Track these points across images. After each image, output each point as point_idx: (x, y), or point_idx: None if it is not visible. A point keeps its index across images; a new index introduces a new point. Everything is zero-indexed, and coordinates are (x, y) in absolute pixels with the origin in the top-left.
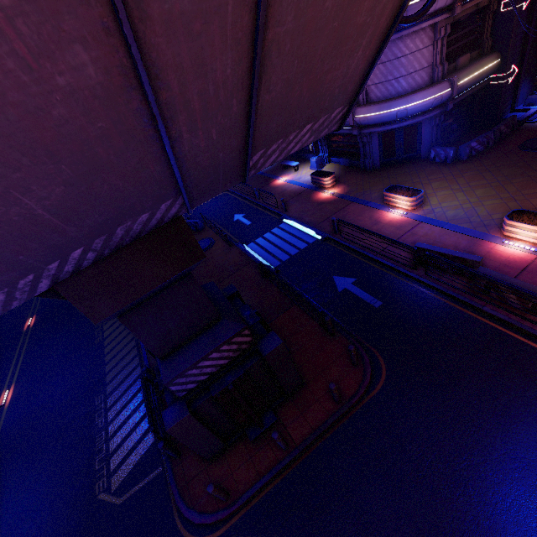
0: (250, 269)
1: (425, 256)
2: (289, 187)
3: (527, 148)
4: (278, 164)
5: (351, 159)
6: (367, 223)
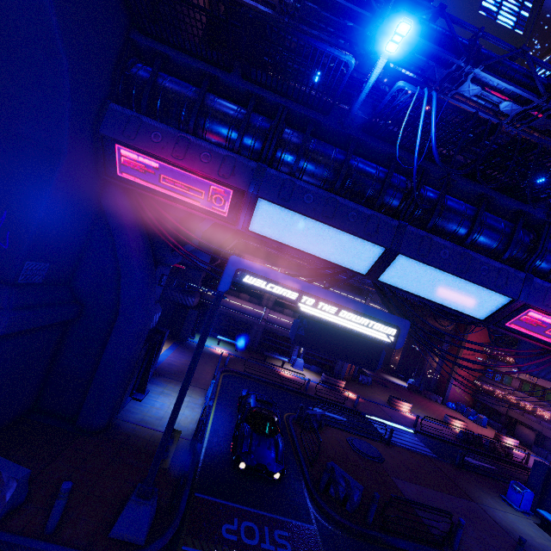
0: (441, 464)
1: (478, 435)
2: (310, 383)
3: (381, 384)
4: (244, 352)
5: (321, 368)
6: (411, 420)
